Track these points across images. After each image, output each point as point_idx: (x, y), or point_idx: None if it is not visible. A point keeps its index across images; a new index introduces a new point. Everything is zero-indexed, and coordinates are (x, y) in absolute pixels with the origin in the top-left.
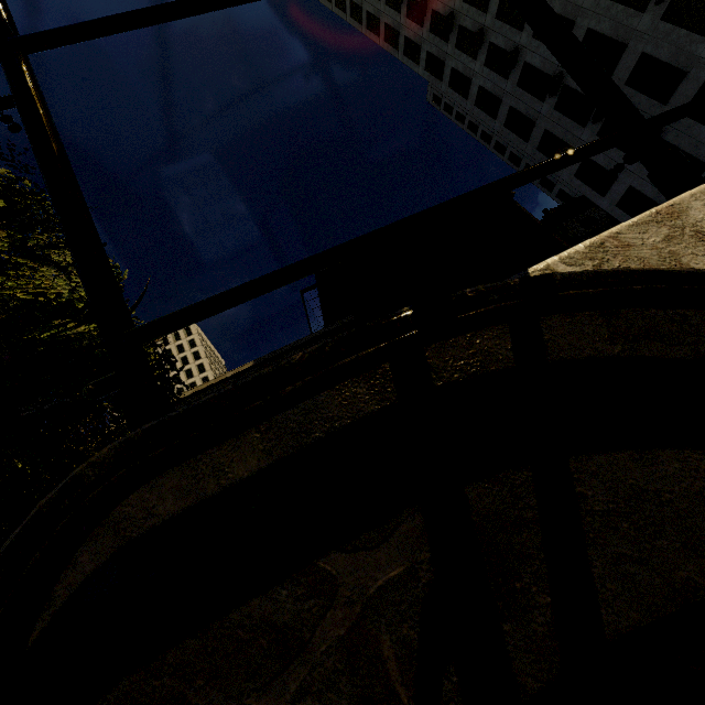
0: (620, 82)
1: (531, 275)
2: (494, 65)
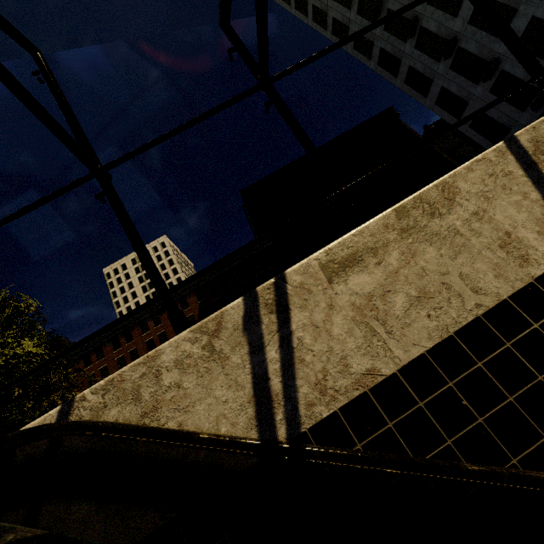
0: (464, 21)
1: (75, 401)
2: (365, 13)
